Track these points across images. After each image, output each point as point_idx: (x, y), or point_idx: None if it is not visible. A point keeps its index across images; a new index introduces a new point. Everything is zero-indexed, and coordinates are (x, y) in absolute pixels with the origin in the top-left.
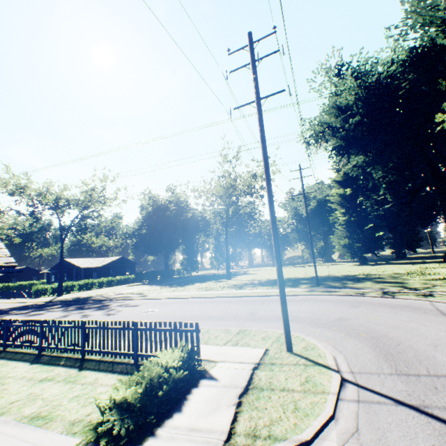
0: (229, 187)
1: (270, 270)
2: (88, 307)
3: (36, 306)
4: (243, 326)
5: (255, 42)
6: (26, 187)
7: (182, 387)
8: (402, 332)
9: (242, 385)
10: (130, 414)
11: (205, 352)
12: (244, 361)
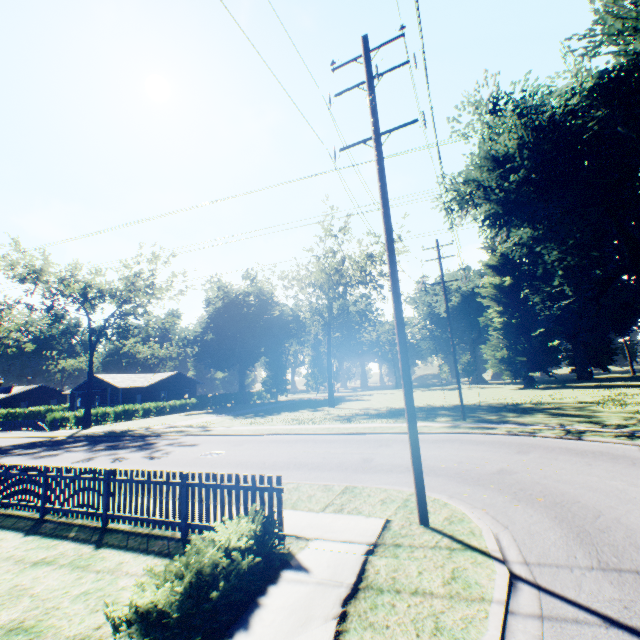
0: (333, 273)
1: (393, 395)
2: (123, 446)
3: (50, 443)
4: (352, 480)
5: (373, 50)
6: (42, 271)
7: (251, 584)
8: (601, 496)
9: (349, 581)
10: (162, 633)
11: (291, 523)
12: (353, 539)
